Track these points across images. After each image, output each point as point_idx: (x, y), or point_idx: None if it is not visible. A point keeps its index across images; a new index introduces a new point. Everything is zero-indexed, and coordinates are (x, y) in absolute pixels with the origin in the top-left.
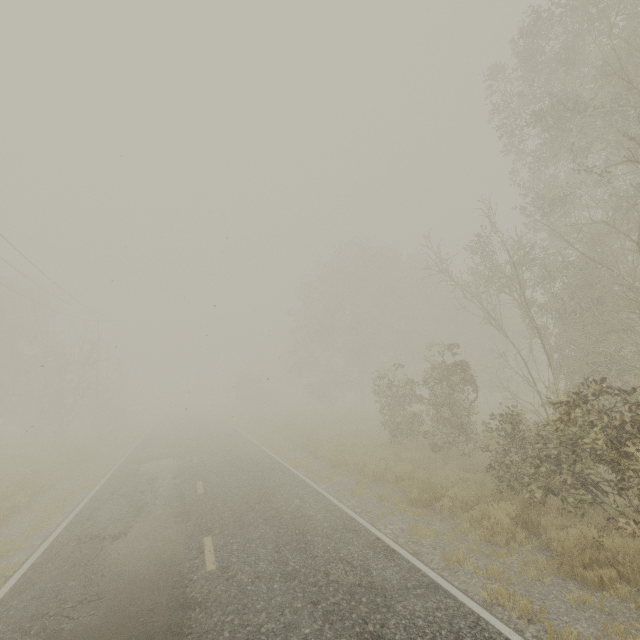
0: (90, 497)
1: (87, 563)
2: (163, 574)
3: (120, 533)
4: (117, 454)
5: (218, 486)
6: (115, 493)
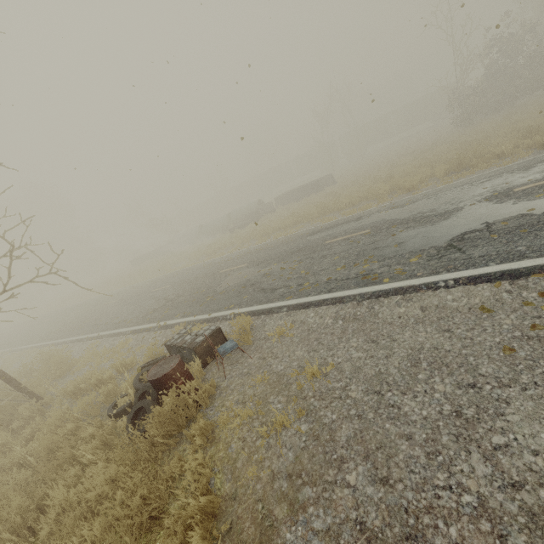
0: None
1: None
2: None
3: None
4: None
5: None
6: None
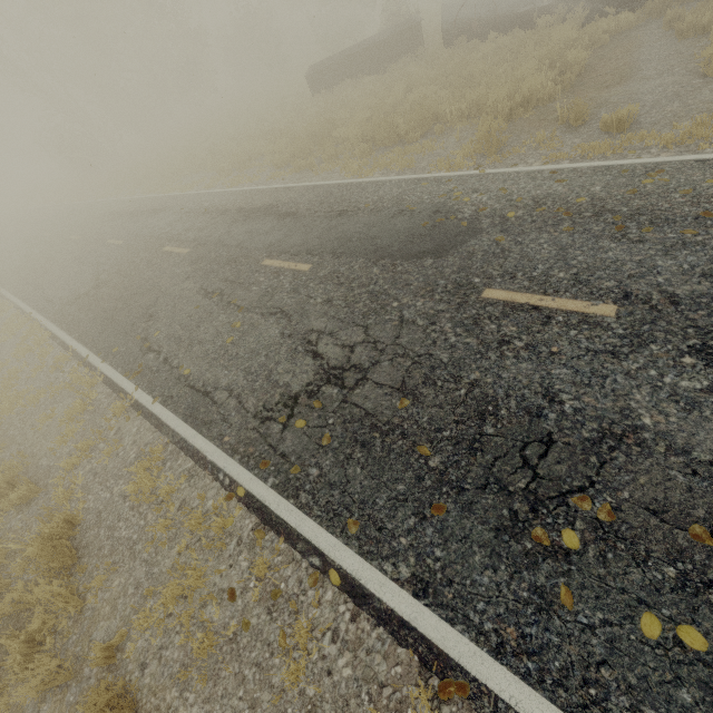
0: None
1: None
2: None
3: None
4: None
5: None
6: None
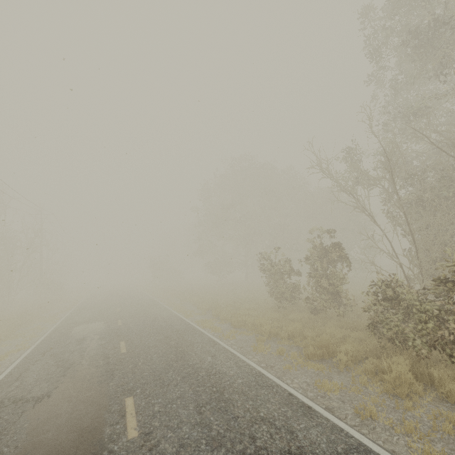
0: (23, 358)
1: (3, 432)
2: (81, 444)
3: (44, 395)
4: (54, 319)
5: (139, 345)
6: (46, 353)
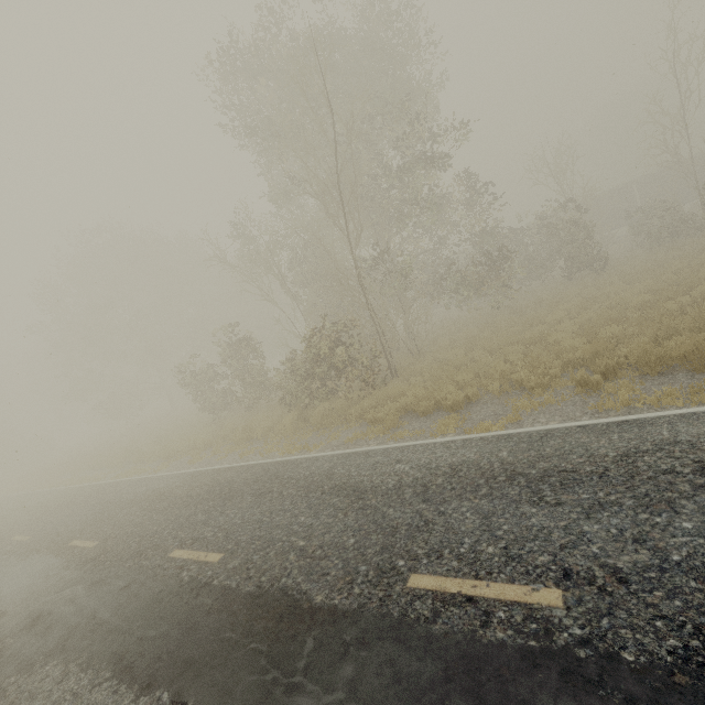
0: None
1: None
2: (49, 572)
3: None
4: None
5: (46, 526)
6: None
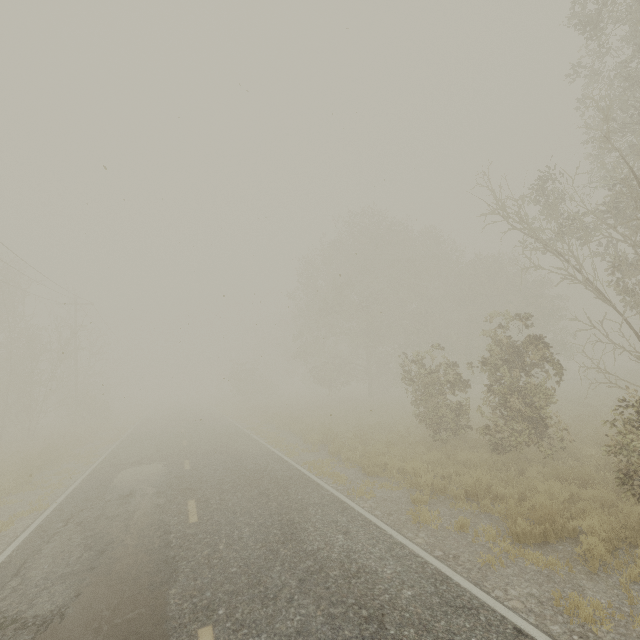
0: (34, 527)
1: None
2: None
3: (54, 613)
4: (91, 457)
5: (218, 509)
6: (71, 521)
